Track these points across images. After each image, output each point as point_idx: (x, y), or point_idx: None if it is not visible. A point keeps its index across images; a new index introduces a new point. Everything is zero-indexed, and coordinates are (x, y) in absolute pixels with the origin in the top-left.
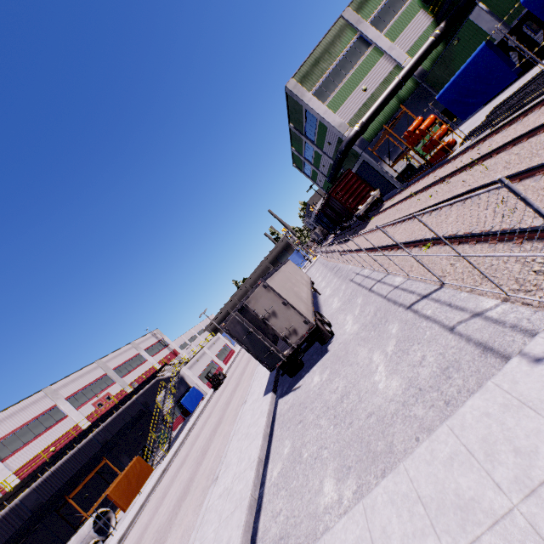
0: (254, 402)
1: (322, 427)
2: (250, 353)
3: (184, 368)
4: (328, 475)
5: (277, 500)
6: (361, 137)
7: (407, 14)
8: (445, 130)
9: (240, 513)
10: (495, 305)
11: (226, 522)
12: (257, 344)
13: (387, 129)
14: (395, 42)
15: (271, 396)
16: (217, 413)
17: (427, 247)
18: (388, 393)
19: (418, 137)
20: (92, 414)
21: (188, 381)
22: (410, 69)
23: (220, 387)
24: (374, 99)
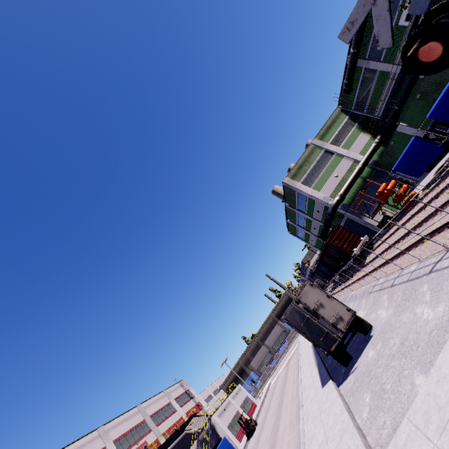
0: (314, 397)
1: (394, 365)
2: (307, 339)
3: (215, 415)
4: (415, 376)
5: (377, 420)
6: (342, 203)
7: (353, 136)
8: (406, 187)
9: (349, 432)
10: None
11: (337, 448)
12: (313, 329)
13: (361, 193)
14: (349, 150)
15: (332, 381)
16: (264, 445)
17: (426, 240)
18: (438, 315)
19: (387, 194)
20: None
21: (218, 430)
22: (364, 161)
23: (253, 433)
24: (344, 180)
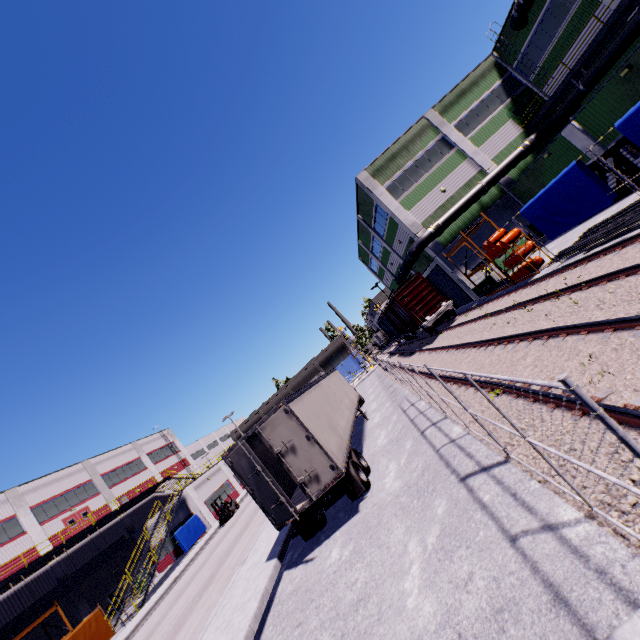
0: (253, 567)
1: None
2: (254, 498)
3: (189, 487)
4: None
5: None
6: (436, 239)
7: (495, 123)
8: (531, 246)
9: None
10: (576, 520)
11: None
12: (264, 488)
13: (464, 236)
14: (480, 148)
15: (274, 565)
16: (211, 564)
17: (495, 394)
18: (417, 620)
19: (499, 249)
20: (58, 534)
21: (190, 505)
22: (495, 176)
23: (228, 521)
24: (453, 201)
